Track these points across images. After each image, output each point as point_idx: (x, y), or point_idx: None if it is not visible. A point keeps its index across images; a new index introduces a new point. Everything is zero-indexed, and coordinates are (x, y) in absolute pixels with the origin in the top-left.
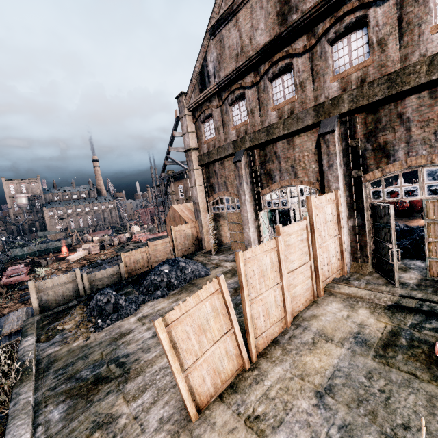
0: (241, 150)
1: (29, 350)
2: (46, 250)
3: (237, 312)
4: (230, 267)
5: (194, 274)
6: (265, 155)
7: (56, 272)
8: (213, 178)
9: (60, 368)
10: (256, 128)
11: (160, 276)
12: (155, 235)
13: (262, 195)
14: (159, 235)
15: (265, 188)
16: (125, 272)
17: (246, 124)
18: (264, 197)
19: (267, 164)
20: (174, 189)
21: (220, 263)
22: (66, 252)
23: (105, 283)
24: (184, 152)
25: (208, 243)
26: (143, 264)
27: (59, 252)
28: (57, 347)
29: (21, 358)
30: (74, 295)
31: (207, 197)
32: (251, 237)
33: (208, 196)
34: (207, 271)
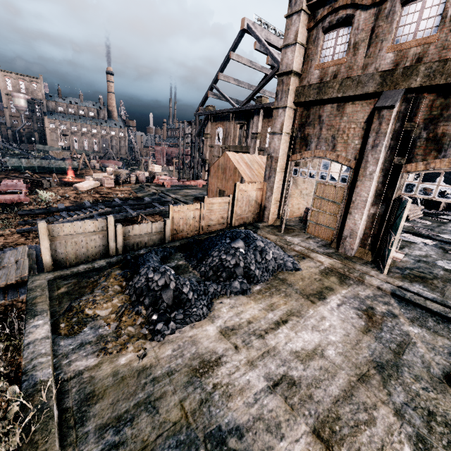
0: (399, 89)
1: (43, 352)
2: (48, 168)
3: (408, 373)
4: (330, 265)
5: (278, 263)
6: (447, 106)
7: (63, 201)
8: (312, 126)
9: (107, 424)
10: (449, 53)
11: (235, 258)
12: (180, 182)
13: (404, 171)
14: (186, 183)
15: (415, 162)
16: (170, 232)
17: (427, 42)
18: (405, 175)
19: (441, 123)
20: (211, 132)
21: (308, 253)
22: (71, 177)
23: (143, 242)
24: (277, 75)
25: (272, 215)
26: (193, 226)
27: (62, 174)
28: (90, 357)
29: (29, 373)
30: (101, 252)
31: (290, 153)
32: (360, 227)
33: (292, 152)
34: (296, 262)
